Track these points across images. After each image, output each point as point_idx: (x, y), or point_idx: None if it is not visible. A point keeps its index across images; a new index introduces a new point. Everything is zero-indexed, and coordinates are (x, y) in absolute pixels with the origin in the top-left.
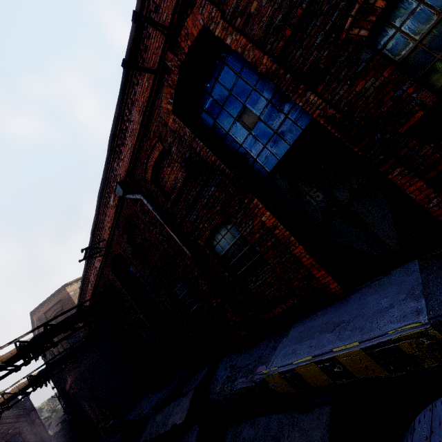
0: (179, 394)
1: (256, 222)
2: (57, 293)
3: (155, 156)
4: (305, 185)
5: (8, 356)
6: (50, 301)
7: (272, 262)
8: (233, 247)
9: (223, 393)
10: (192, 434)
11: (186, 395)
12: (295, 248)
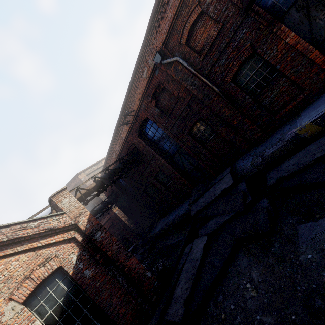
0: (212, 185)
1: (280, 45)
2: (72, 180)
3: (193, 20)
4: (317, 11)
5: (92, 186)
6: (68, 186)
7: (289, 72)
8: (254, 75)
9: (254, 164)
10: (240, 187)
11: (223, 178)
12: (311, 54)
